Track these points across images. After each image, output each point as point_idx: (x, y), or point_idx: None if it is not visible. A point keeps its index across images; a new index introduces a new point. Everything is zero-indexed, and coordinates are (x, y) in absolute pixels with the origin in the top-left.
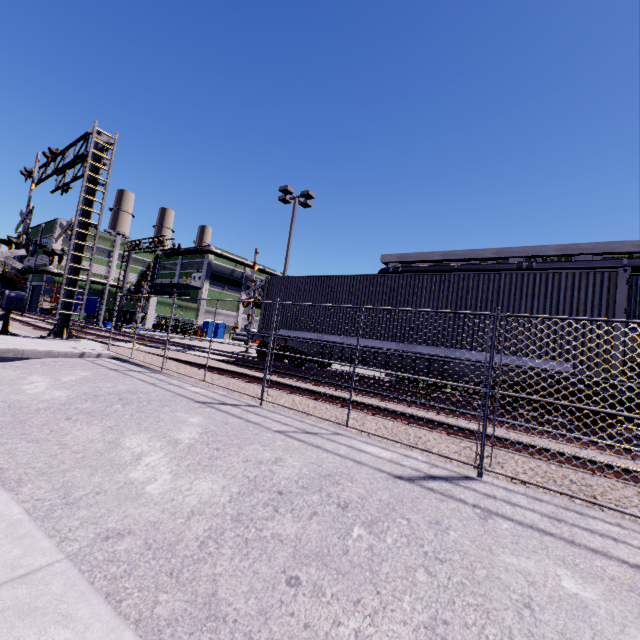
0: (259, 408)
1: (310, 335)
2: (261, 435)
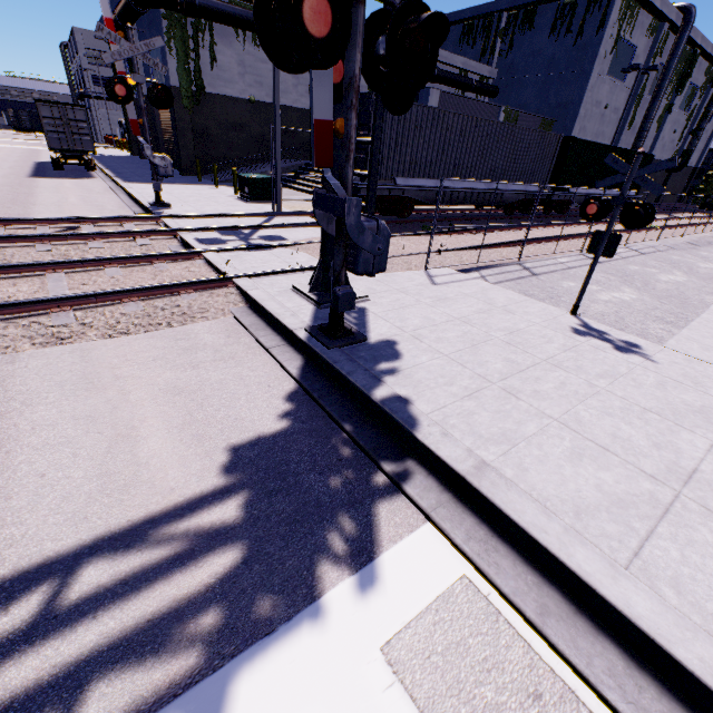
0: (585, 255)
1: (429, 183)
2: (634, 260)
